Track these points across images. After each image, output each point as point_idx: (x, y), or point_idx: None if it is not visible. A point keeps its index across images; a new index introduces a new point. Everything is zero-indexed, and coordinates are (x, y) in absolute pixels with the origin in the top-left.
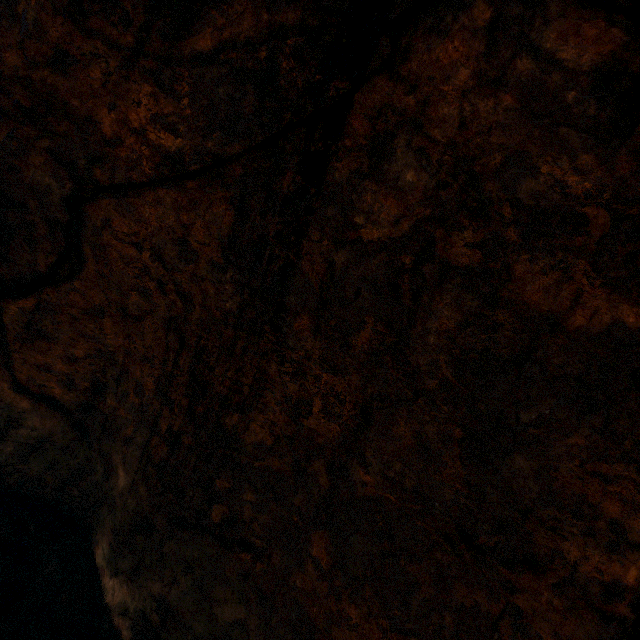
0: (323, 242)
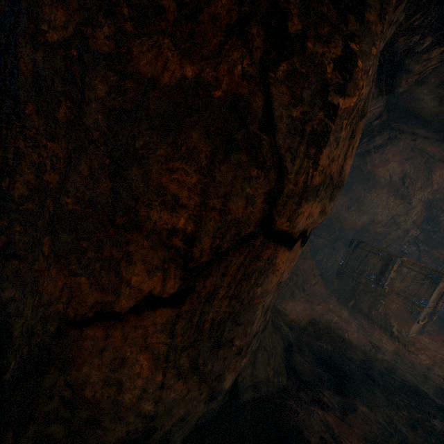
0: (27, 47)
